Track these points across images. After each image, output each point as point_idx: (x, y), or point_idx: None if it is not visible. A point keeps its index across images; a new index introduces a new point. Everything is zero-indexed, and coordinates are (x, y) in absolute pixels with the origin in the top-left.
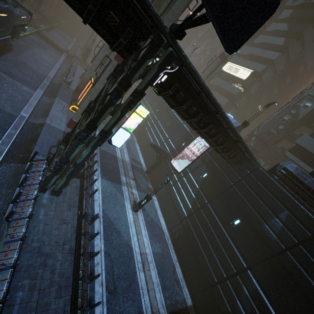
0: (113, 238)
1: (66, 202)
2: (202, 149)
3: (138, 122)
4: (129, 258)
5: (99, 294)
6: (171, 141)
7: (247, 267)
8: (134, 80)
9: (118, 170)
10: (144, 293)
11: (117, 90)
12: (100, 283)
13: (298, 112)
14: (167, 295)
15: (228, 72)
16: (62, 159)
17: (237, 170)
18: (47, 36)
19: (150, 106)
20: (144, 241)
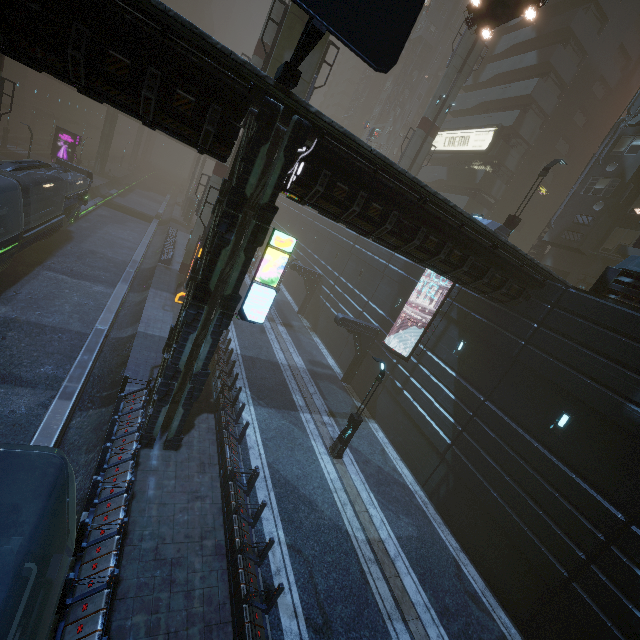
0: (301, 515)
1: (194, 459)
2: (439, 297)
3: (282, 264)
4: (346, 554)
5: (293, 636)
6: (375, 304)
7: (626, 519)
8: (250, 190)
9: (286, 385)
10: (398, 629)
11: (227, 214)
12: (292, 613)
13: (623, 165)
14: (456, 630)
15: (449, 150)
16: (167, 371)
17: (522, 311)
18: (123, 204)
19: (320, 257)
20: (371, 514)
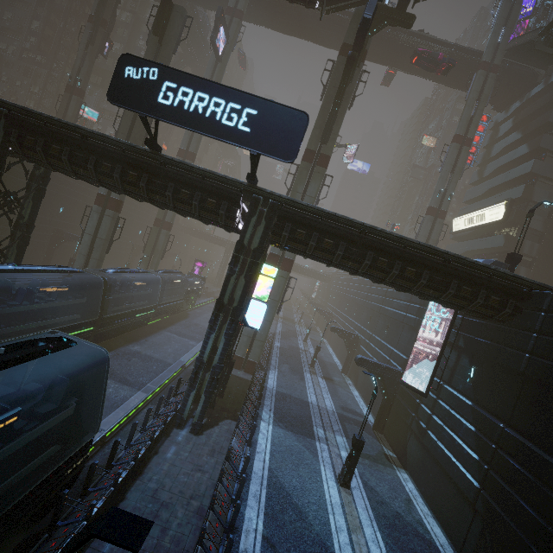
0: (286, 518)
1: (209, 445)
2: (447, 330)
3: (270, 285)
4: None
5: None
6: (400, 351)
7: None
8: (246, 241)
9: (310, 418)
10: None
11: (234, 256)
12: None
13: None
14: None
15: (469, 227)
16: (196, 361)
17: (519, 324)
18: None
19: (359, 322)
20: (371, 552)
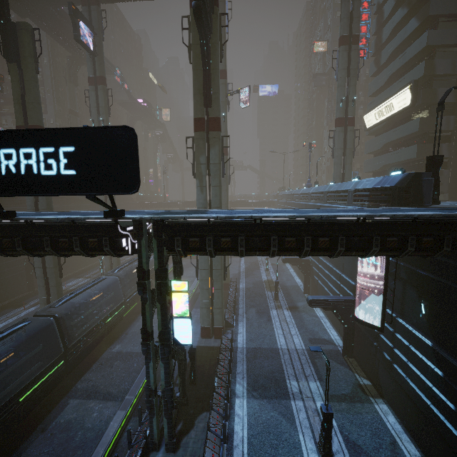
0: None
1: None
2: (385, 259)
3: (186, 300)
4: None
5: None
6: (347, 275)
7: None
8: (145, 265)
9: (282, 371)
10: None
11: (139, 284)
12: None
13: None
14: None
15: (381, 120)
16: (145, 391)
17: None
18: None
19: None
20: None
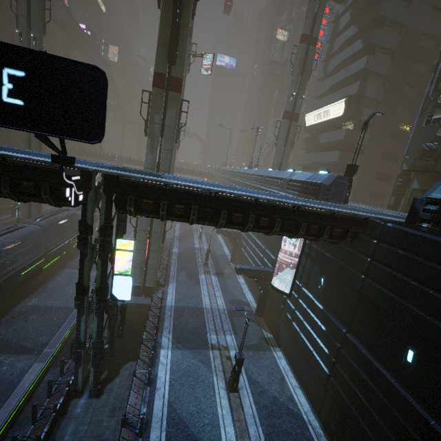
0: None
1: (109, 404)
2: (302, 241)
3: (130, 258)
4: None
5: None
6: (270, 250)
7: None
8: (89, 220)
9: (204, 326)
10: None
11: (80, 238)
12: None
13: None
14: None
15: (318, 122)
16: (74, 343)
17: (356, 247)
18: None
19: None
20: None
